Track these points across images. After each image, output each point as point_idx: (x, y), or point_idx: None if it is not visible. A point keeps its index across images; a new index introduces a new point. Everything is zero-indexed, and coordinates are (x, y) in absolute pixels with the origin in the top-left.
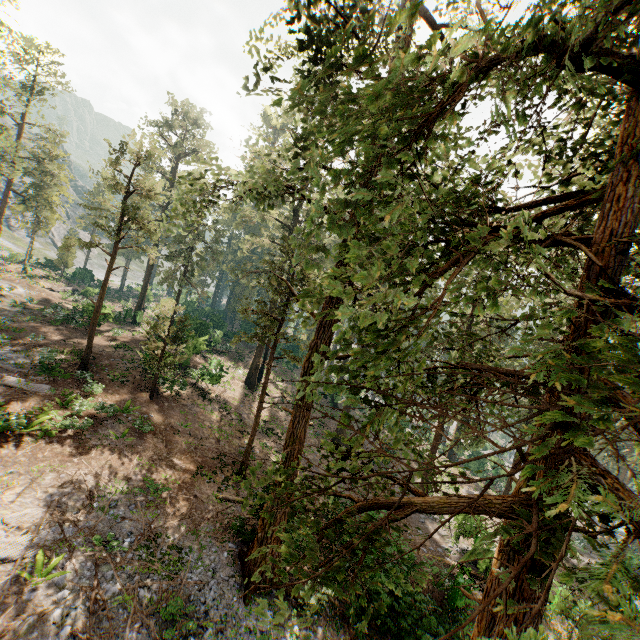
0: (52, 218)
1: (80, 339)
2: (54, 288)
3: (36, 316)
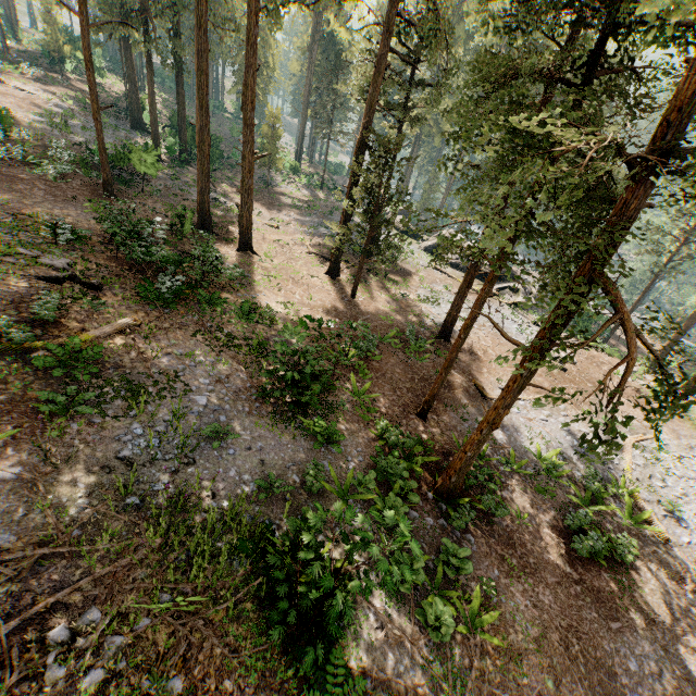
0: None
1: None
2: None
3: None
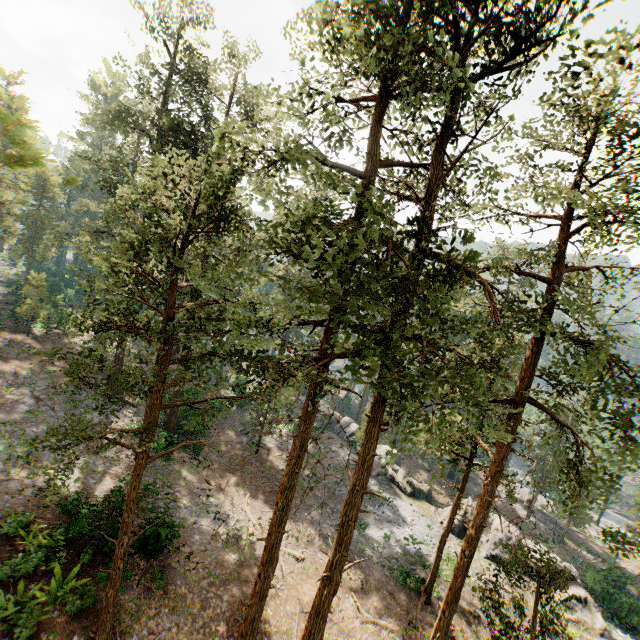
0: None
1: None
2: None
3: None
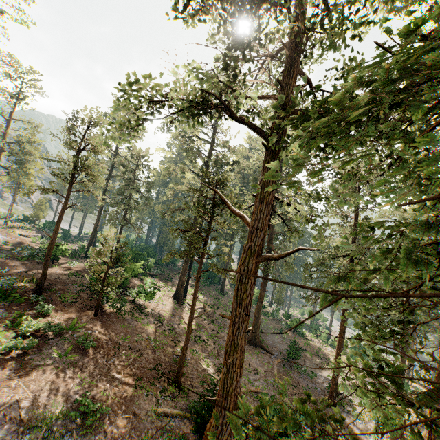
0: (29, 184)
1: (40, 270)
2: (27, 235)
3: (7, 254)
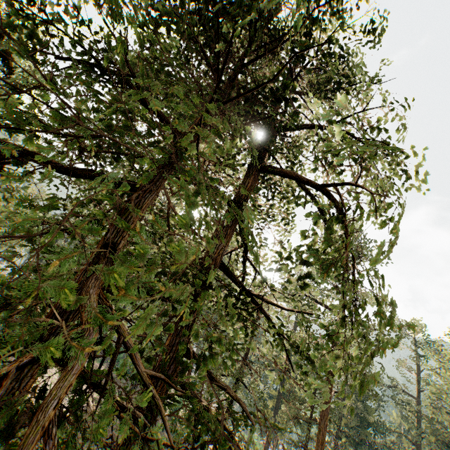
0: None
1: None
2: None
3: None
